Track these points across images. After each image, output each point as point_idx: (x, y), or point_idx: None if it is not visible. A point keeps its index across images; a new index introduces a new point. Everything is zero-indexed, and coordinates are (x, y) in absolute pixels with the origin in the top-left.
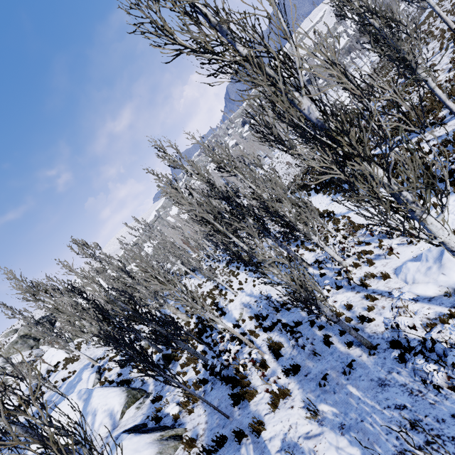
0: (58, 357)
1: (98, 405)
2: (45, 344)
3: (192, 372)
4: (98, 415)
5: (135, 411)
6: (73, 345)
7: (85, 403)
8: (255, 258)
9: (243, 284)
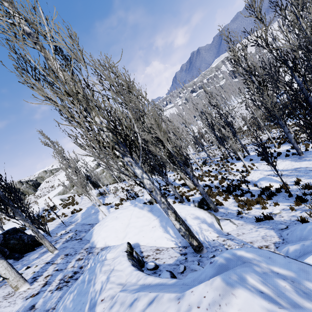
0: (54, 202)
1: (180, 213)
2: (34, 195)
3: (275, 207)
4: (189, 221)
5: (235, 226)
6: (65, 197)
7: (154, 212)
8: (250, 154)
9: (250, 166)
